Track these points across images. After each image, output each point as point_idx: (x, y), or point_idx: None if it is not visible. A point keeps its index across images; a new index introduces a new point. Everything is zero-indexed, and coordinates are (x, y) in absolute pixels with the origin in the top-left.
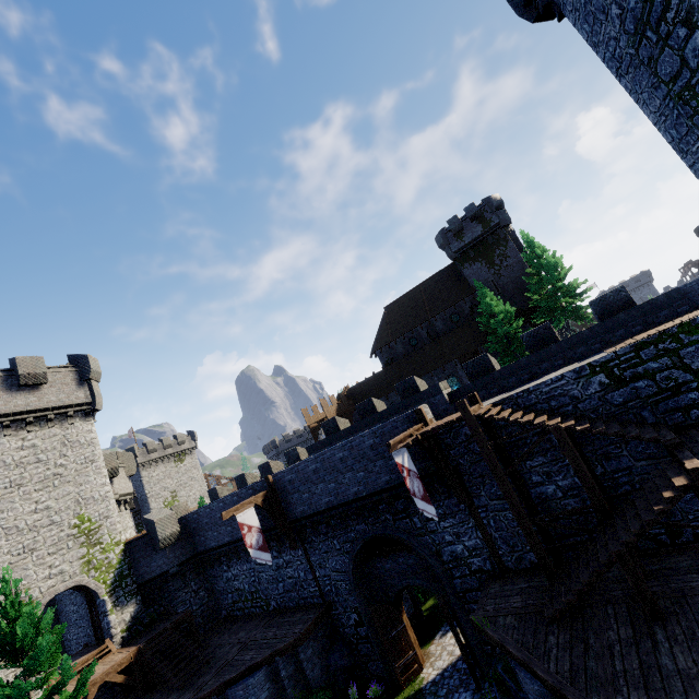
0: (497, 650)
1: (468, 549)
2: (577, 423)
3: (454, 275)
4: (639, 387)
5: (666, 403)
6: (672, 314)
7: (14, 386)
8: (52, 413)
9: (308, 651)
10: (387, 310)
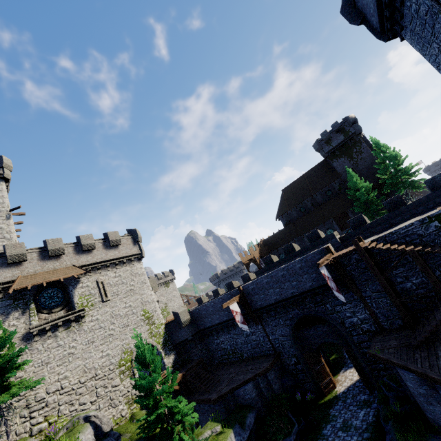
0: (381, 373)
1: (360, 320)
2: (423, 248)
3: (326, 167)
4: None
5: None
6: None
7: (108, 246)
8: (125, 259)
9: (272, 376)
10: (283, 191)
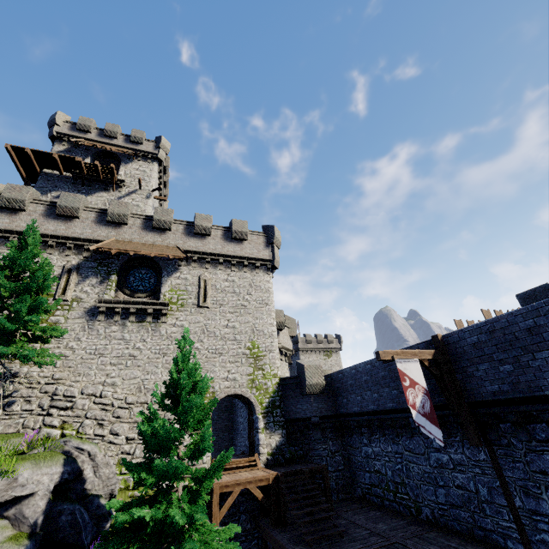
0: None
1: None
2: None
3: None
4: None
5: None
6: None
7: (229, 238)
8: (247, 261)
9: None
10: None
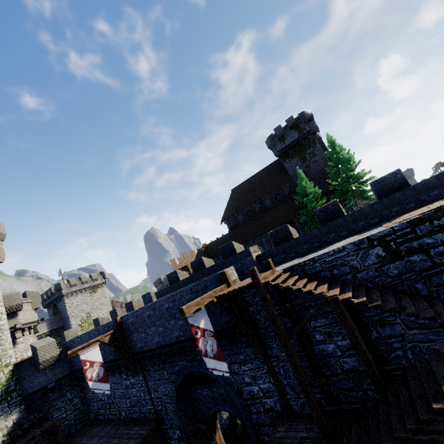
0: None
1: (262, 391)
2: (354, 293)
3: (279, 168)
4: (414, 260)
5: (440, 277)
6: (441, 193)
7: None
8: None
9: None
10: (233, 192)
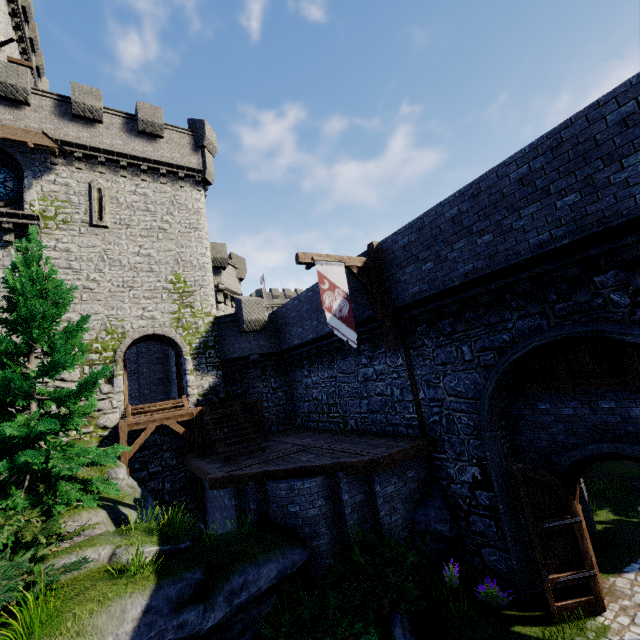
0: None
1: None
2: None
3: None
4: None
5: None
6: None
7: (134, 131)
8: (165, 169)
9: (388, 486)
10: None
